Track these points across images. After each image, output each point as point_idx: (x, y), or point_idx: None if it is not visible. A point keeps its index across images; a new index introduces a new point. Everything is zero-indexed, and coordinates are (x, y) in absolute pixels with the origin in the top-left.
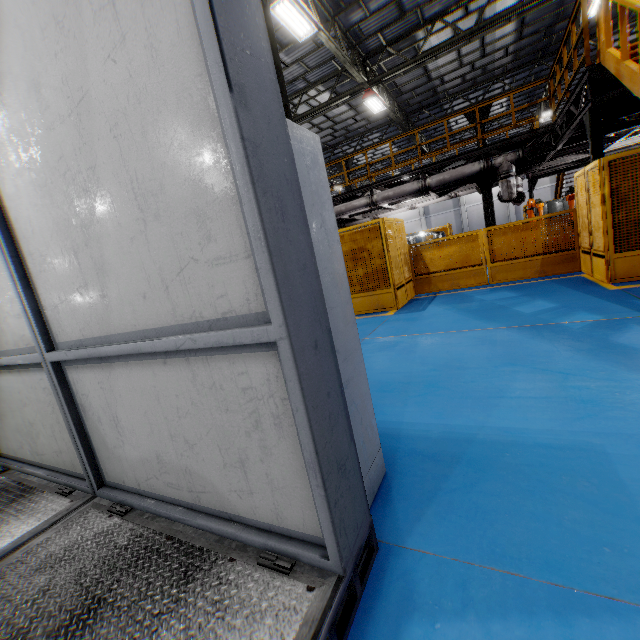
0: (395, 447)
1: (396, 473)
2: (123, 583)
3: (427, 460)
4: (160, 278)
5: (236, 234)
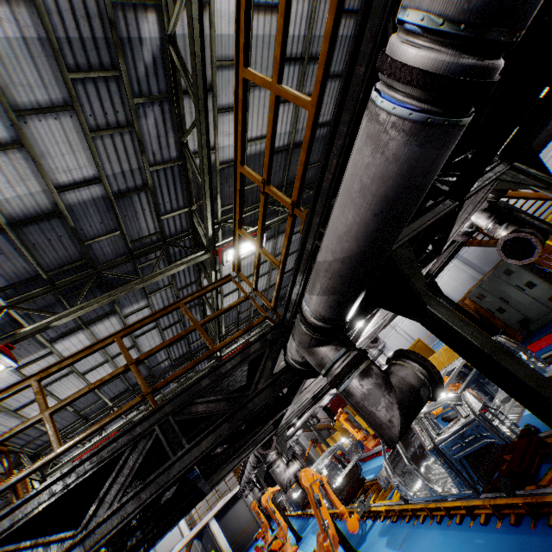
0: None
1: None
2: None
3: None
4: None
5: None
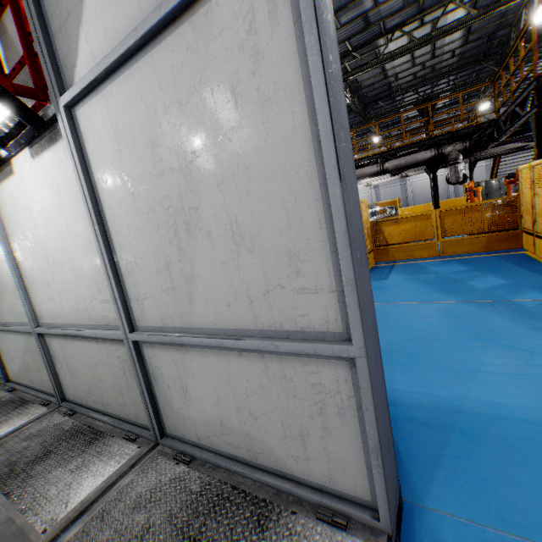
0: (394, 413)
1: (401, 437)
2: (209, 526)
3: (425, 427)
4: (246, 294)
5: (324, 274)
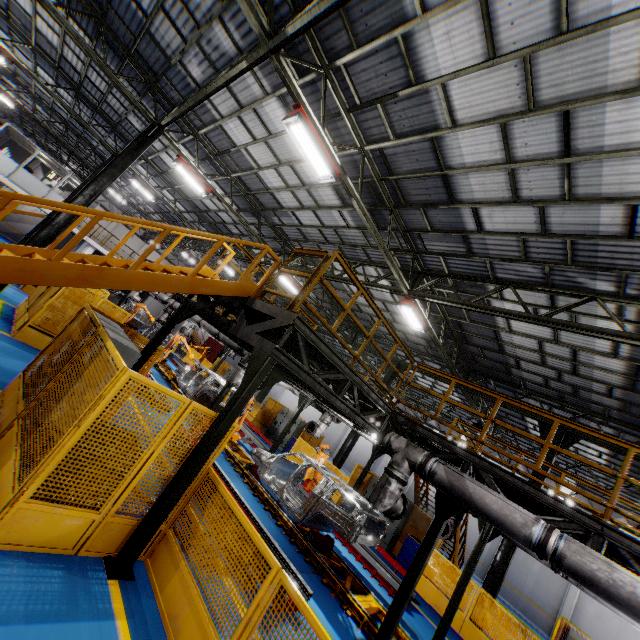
0: None
1: None
2: None
3: None
4: None
5: None
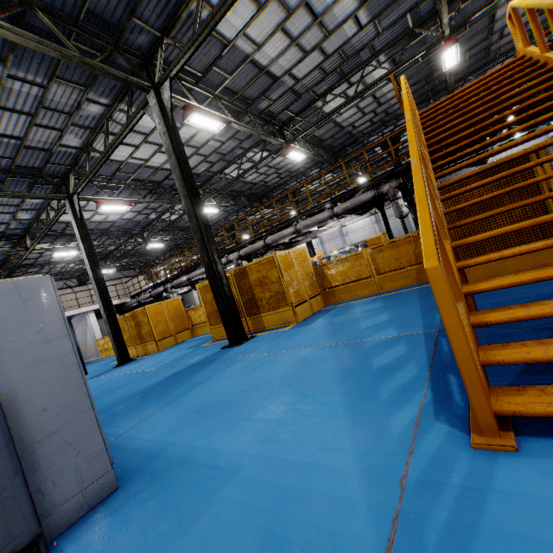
0: (146, 466)
1: (122, 489)
2: None
3: (148, 478)
4: None
5: None
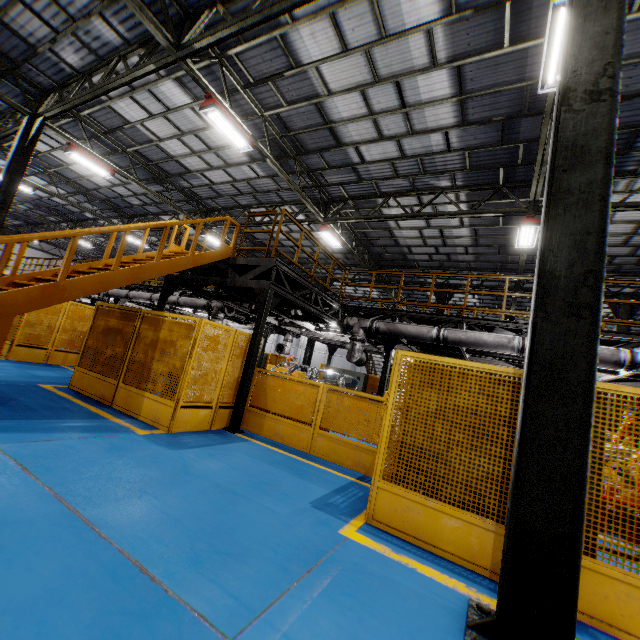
0: None
1: None
2: None
3: None
4: None
5: None
